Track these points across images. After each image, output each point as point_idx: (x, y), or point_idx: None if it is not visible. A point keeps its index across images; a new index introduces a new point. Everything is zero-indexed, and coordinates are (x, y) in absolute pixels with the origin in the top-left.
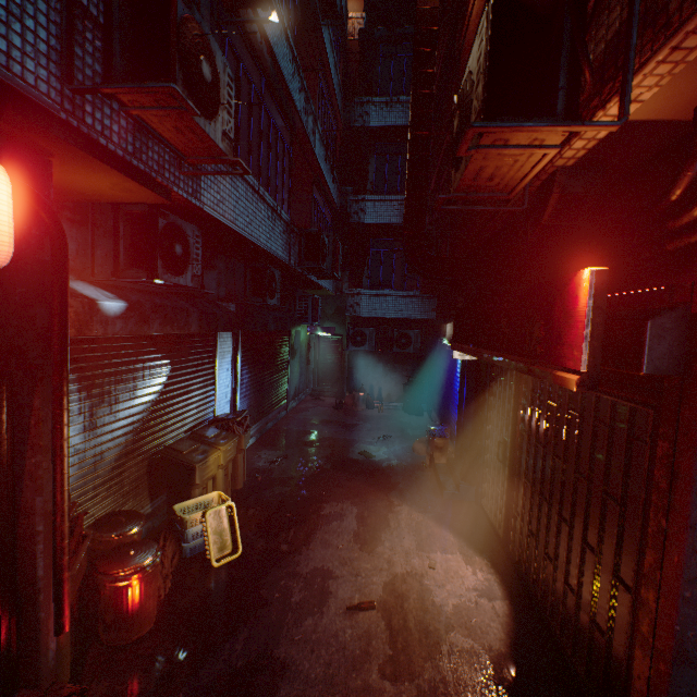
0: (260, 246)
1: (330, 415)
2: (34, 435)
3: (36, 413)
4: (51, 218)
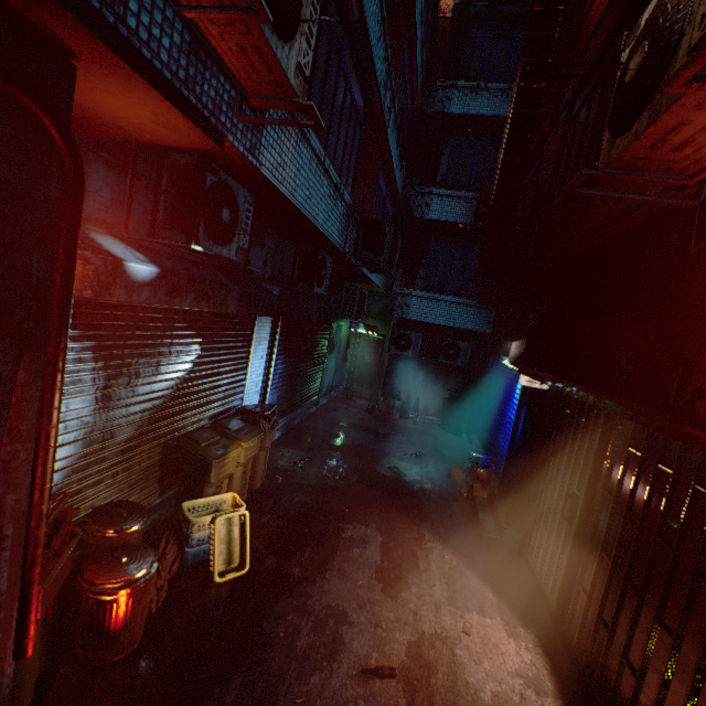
0: (317, 226)
1: (361, 419)
2: (13, 416)
3: (19, 389)
4: (65, 141)
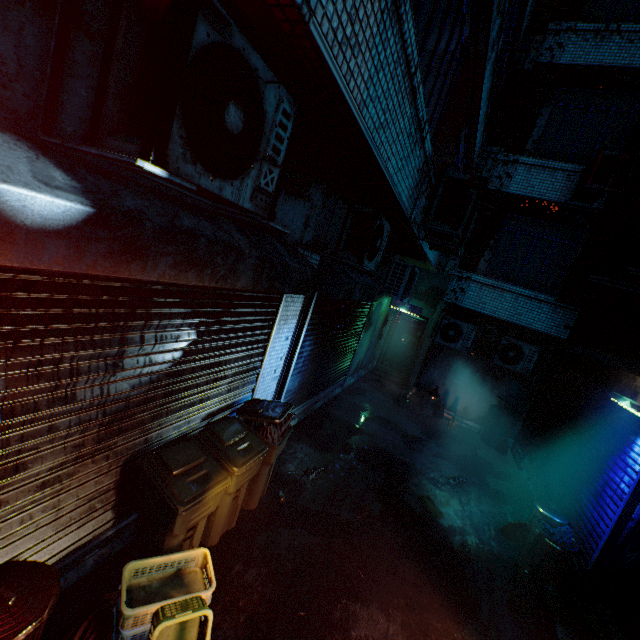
0: (385, 175)
1: (389, 411)
2: None
3: None
4: None
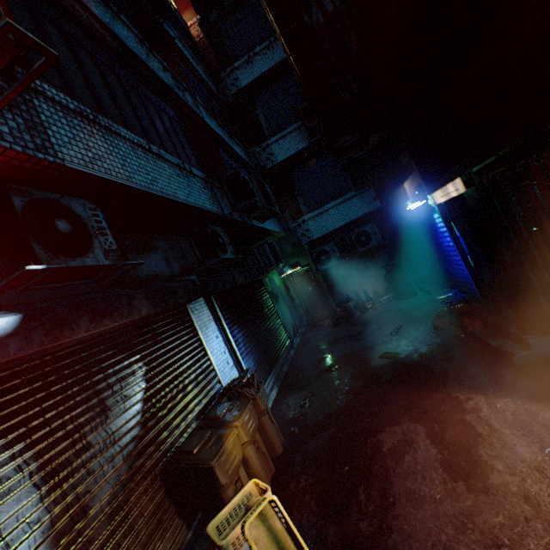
0: (180, 201)
1: (333, 334)
2: None
3: None
4: None
